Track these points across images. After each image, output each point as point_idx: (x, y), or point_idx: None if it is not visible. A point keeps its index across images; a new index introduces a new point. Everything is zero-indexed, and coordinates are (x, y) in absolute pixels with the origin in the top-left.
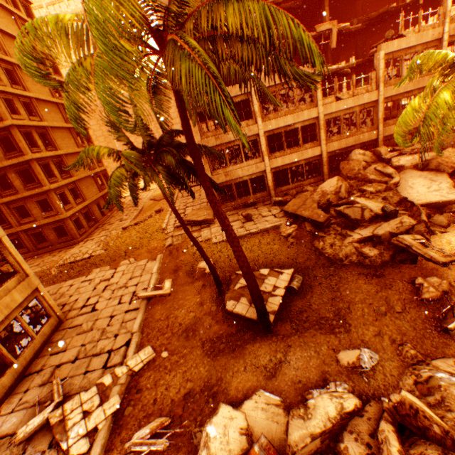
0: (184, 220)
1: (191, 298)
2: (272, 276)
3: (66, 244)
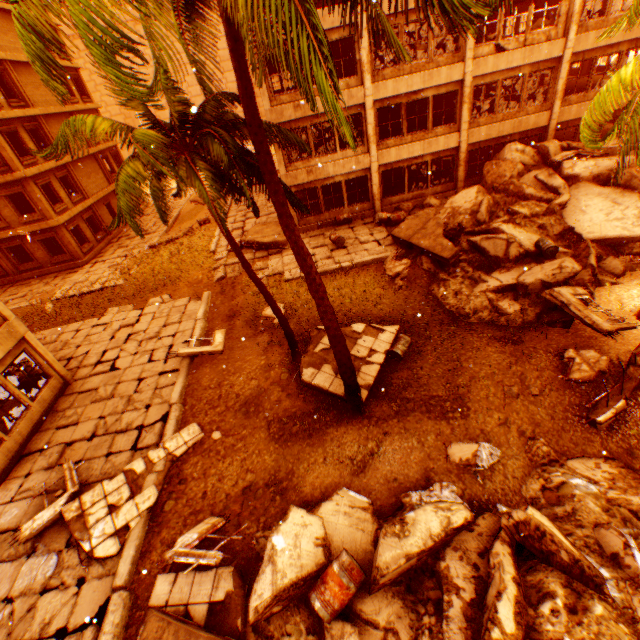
0: (243, 241)
1: (253, 360)
2: (369, 334)
3: (64, 267)
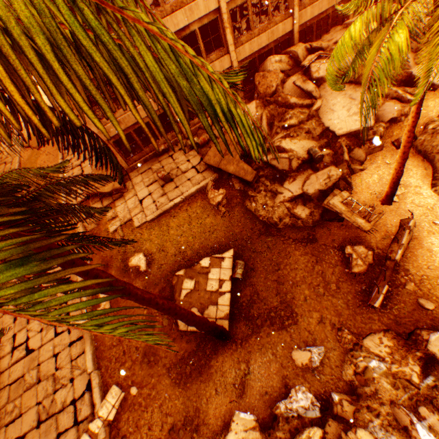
0: (87, 194)
1: (137, 311)
2: (214, 265)
3: None
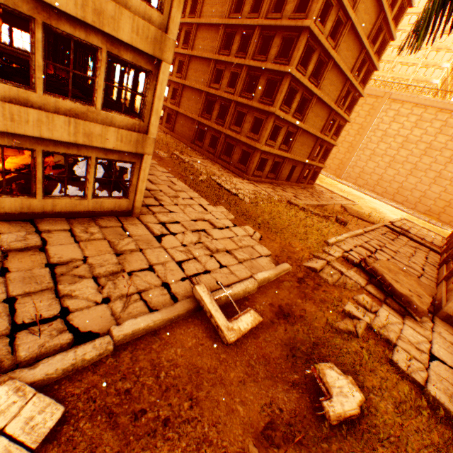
0: (367, 261)
1: (237, 423)
2: None
3: (236, 171)
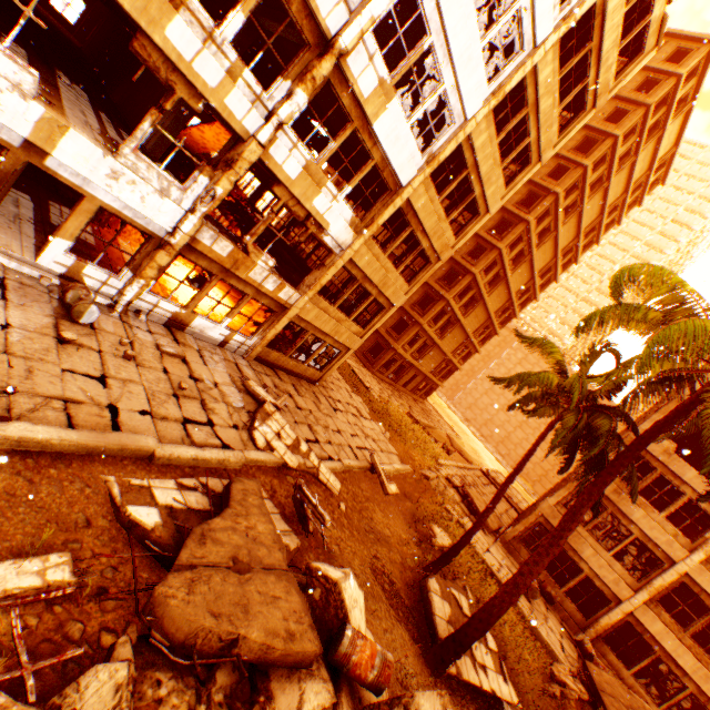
0: (464, 486)
1: (398, 525)
2: (492, 659)
3: (363, 359)
